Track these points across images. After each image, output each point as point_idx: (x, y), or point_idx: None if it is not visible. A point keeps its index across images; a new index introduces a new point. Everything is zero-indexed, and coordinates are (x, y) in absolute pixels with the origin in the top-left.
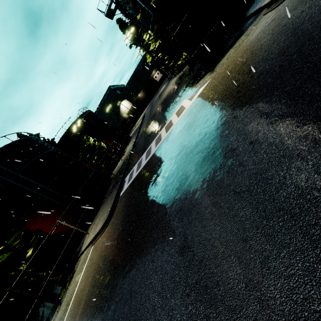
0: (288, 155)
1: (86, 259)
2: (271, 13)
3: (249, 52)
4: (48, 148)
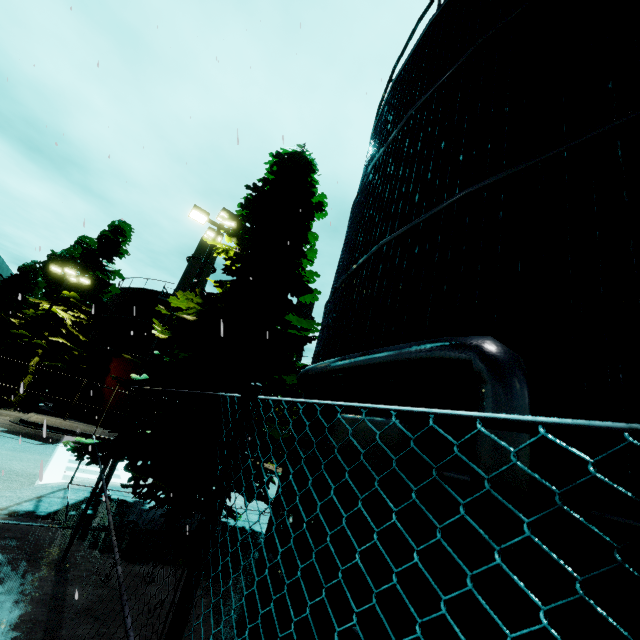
0: None
1: None
2: None
3: None
4: None
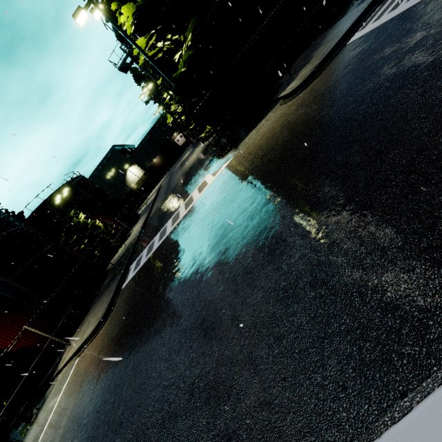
0: (270, 227)
1: (66, 377)
2: (284, 106)
3: (265, 138)
4: (15, 224)
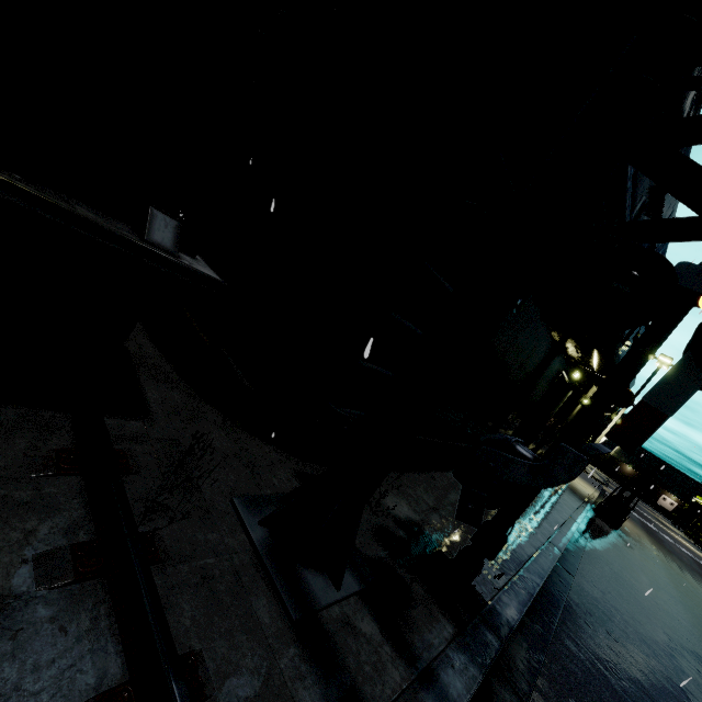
0: None
1: None
2: None
3: None
4: None
